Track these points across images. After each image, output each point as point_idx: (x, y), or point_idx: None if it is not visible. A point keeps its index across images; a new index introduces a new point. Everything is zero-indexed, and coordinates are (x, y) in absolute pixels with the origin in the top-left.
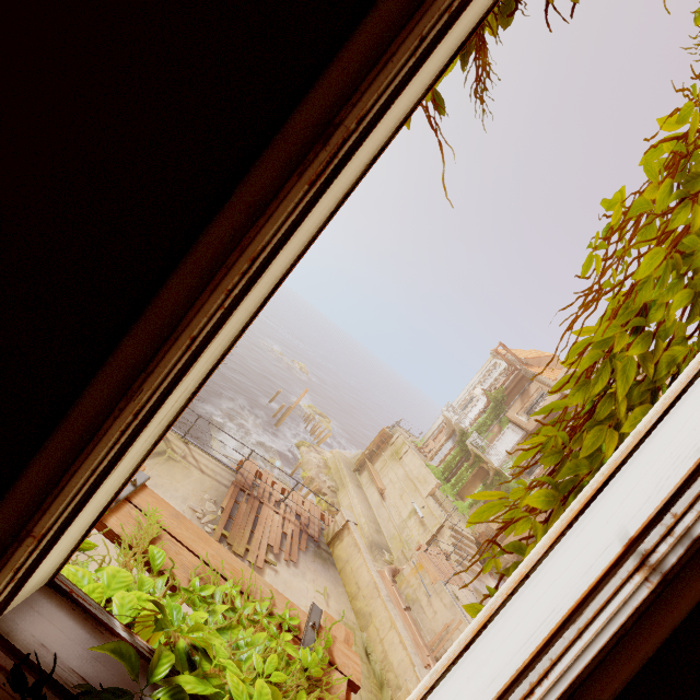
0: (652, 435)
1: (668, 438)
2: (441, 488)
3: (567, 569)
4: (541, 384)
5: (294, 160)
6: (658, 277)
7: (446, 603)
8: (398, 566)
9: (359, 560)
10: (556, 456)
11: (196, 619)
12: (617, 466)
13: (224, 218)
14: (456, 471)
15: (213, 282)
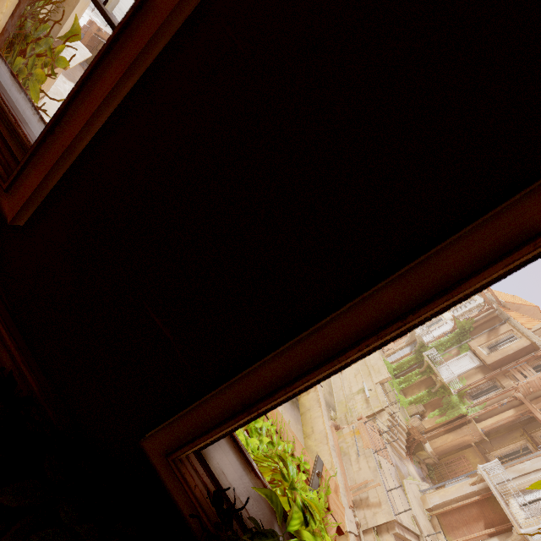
0: None
1: None
2: (390, 381)
3: None
4: (514, 328)
5: None
6: None
7: (371, 466)
8: (339, 423)
9: (318, 412)
10: None
11: (253, 444)
12: None
13: None
14: (406, 373)
15: (512, 257)
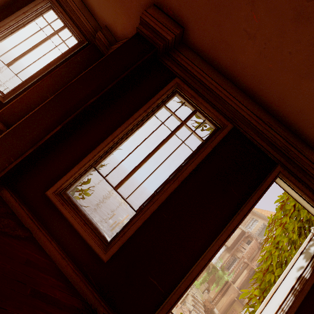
0: (282, 283)
1: (285, 284)
2: None
3: (269, 310)
4: None
5: (228, 234)
6: (280, 234)
7: None
8: None
9: None
10: (260, 281)
11: None
12: (276, 289)
13: (217, 242)
14: None
15: (216, 253)
